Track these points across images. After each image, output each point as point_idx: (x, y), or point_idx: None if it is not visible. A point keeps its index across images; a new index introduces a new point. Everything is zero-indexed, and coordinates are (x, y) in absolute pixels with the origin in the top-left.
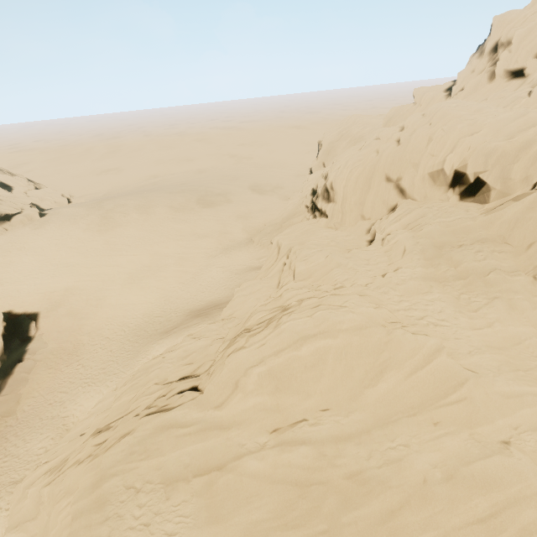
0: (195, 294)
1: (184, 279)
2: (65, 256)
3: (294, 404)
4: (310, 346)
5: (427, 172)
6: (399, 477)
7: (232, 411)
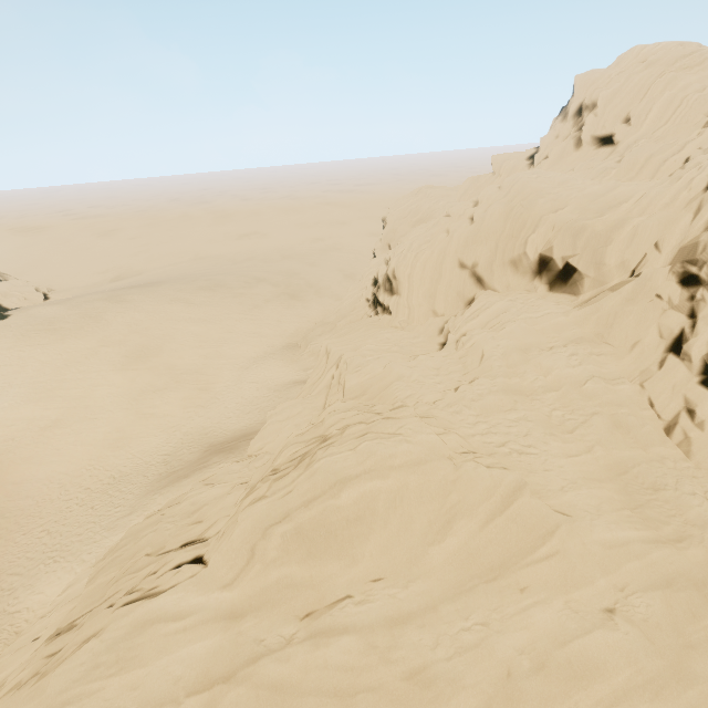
0: (217, 421)
1: (203, 401)
2: (33, 374)
3: (333, 574)
4: (351, 491)
5: (507, 256)
6: (476, 672)
7: (247, 591)
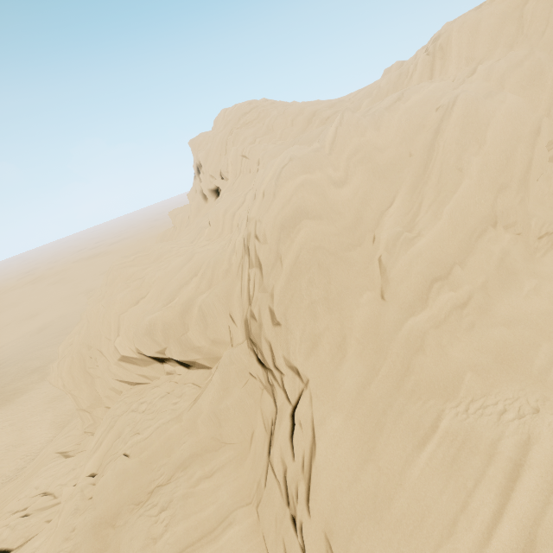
0: None
1: None
2: None
3: None
4: None
5: (116, 359)
6: None
7: None
